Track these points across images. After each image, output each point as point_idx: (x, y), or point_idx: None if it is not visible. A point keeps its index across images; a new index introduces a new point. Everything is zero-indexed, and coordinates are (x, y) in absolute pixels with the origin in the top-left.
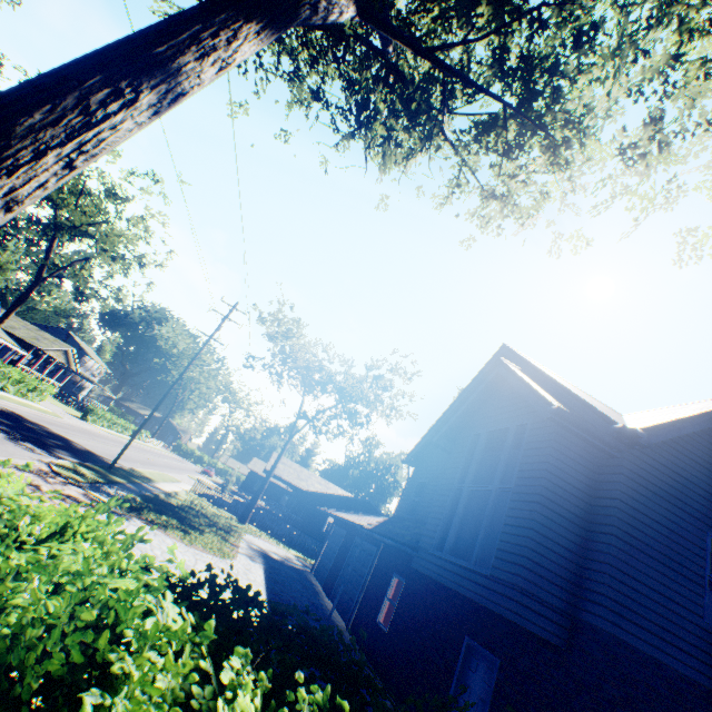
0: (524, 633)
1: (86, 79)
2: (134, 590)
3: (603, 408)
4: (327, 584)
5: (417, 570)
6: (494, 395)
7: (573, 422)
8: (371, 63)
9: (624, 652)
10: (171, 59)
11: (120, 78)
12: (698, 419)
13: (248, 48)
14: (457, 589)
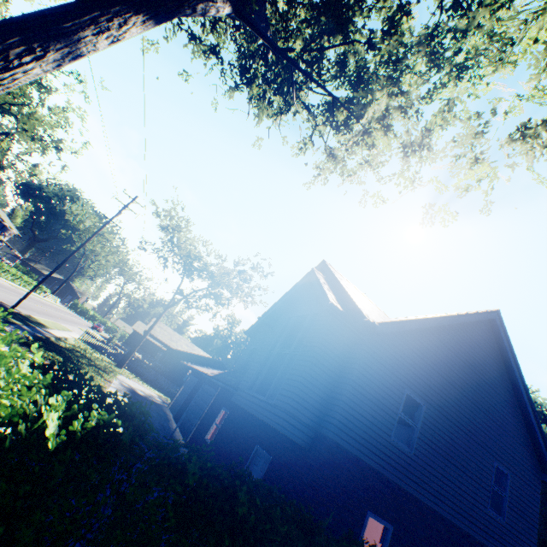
0: (289, 441)
1: (8, 38)
2: (5, 355)
3: (370, 310)
4: (177, 415)
5: (238, 405)
6: (306, 293)
7: (340, 313)
8: (254, 40)
9: (339, 451)
10: (74, 32)
11: (34, 41)
12: (414, 322)
13: (136, 31)
14: (254, 412)
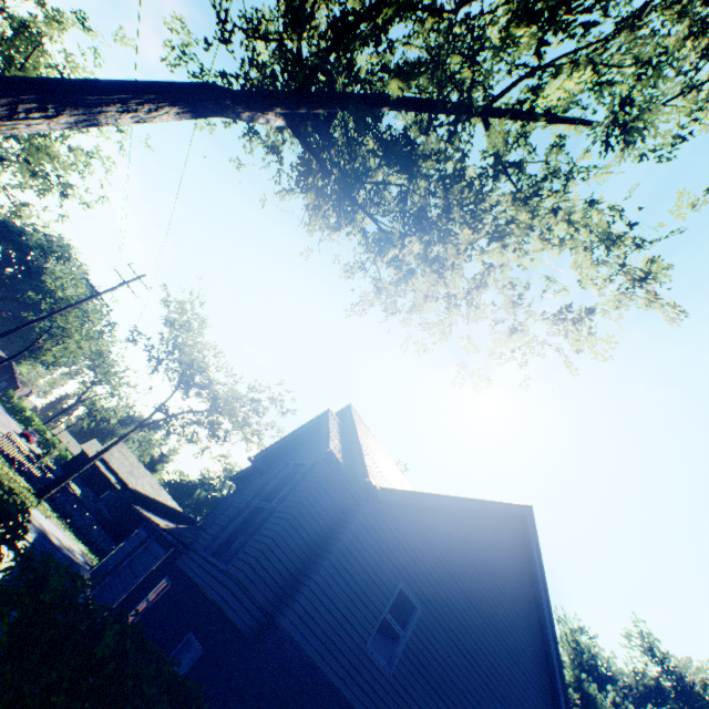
0: (233, 629)
1: (24, 94)
2: None
3: (386, 475)
4: (99, 583)
5: (187, 575)
6: (315, 437)
7: (338, 465)
8: (319, 153)
9: (293, 649)
10: (98, 106)
11: (51, 102)
12: (426, 496)
13: (168, 119)
14: (198, 580)
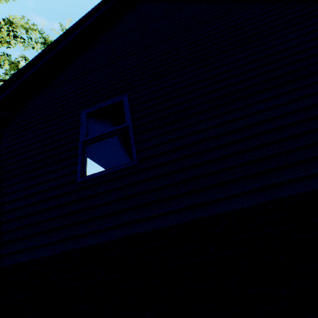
0: None
1: None
2: None
3: None
4: None
5: None
6: None
7: None
8: None
9: None
10: None
11: None
12: (34, 60)
13: None
14: None
